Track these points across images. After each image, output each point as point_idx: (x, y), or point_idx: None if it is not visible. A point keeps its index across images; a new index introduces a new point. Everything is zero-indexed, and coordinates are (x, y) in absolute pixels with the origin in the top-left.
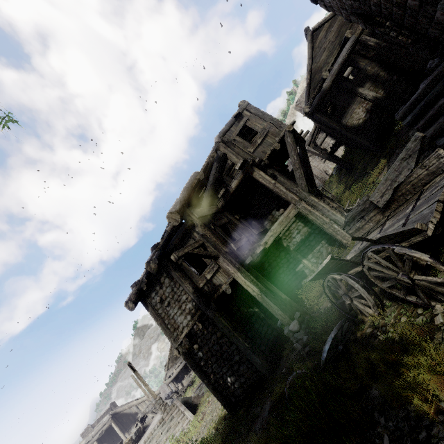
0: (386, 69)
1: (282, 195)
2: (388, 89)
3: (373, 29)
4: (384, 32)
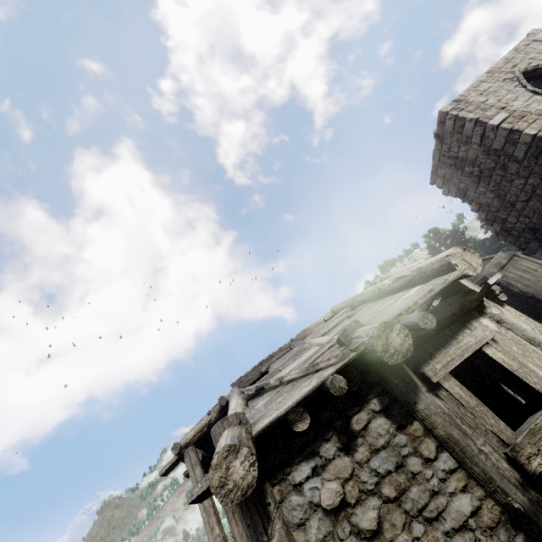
0: None
1: None
2: None
3: None
4: None
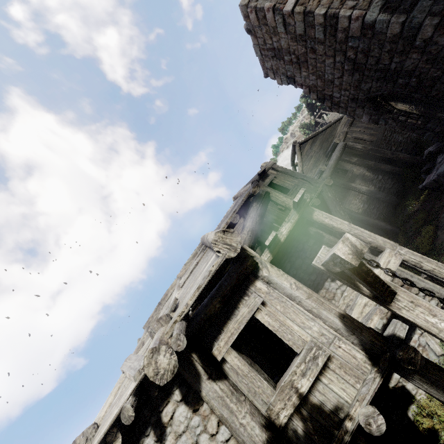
0: (370, 171)
1: (366, 238)
2: (378, 185)
3: (377, 120)
4: (392, 118)
